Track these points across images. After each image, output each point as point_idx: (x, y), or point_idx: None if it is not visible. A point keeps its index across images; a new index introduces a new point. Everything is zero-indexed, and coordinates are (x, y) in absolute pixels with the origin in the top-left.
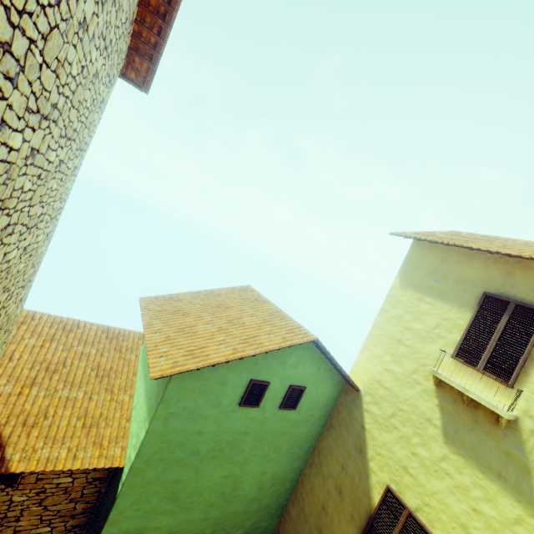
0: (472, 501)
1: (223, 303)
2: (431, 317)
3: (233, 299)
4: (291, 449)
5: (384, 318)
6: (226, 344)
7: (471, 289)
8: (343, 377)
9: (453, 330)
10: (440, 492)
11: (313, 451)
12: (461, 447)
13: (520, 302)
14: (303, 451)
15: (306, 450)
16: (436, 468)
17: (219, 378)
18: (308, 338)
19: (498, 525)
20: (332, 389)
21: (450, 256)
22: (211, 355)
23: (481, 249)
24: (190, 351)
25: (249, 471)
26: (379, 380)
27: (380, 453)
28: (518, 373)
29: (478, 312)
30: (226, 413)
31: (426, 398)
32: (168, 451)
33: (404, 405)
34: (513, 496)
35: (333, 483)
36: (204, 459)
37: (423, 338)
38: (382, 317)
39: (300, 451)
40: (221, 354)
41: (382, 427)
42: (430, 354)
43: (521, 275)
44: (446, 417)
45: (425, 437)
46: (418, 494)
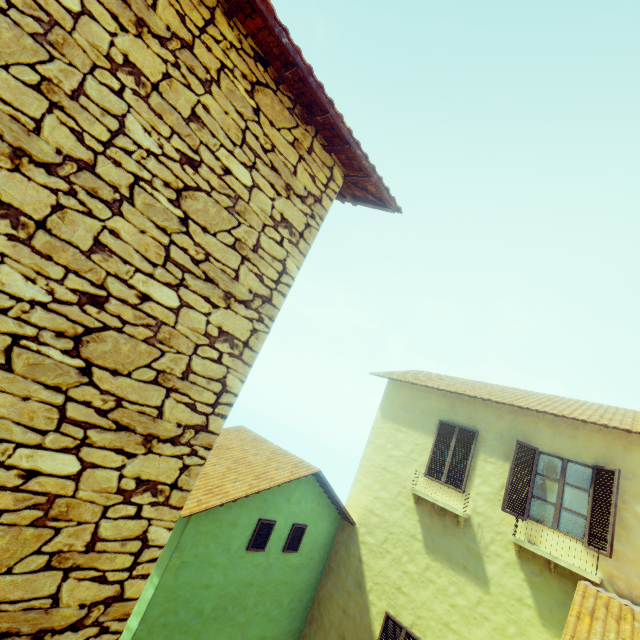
0: (450, 598)
1: (222, 444)
2: (407, 444)
3: (231, 440)
4: (292, 603)
5: (371, 449)
6: (241, 481)
7: (432, 419)
8: (339, 511)
9: (423, 453)
10: (427, 601)
11: (312, 605)
12: (438, 553)
13: (461, 426)
14: (302, 606)
15: (306, 604)
16: (423, 579)
17: (232, 518)
18: (312, 470)
19: (468, 611)
20: (330, 526)
21: (416, 392)
22: (230, 491)
23: (433, 387)
24: (209, 490)
25: (249, 637)
26: (371, 508)
27: (378, 582)
28: (466, 480)
29: (438, 436)
30: (234, 560)
31: (410, 516)
32: (173, 613)
33: (393, 528)
34: (474, 582)
35: (335, 633)
36: (207, 621)
37: (403, 463)
38: (369, 448)
39: (300, 606)
40: (240, 489)
41: (377, 555)
42: (409, 476)
43: (460, 406)
44: (426, 529)
45: (412, 553)
46: (411, 610)
